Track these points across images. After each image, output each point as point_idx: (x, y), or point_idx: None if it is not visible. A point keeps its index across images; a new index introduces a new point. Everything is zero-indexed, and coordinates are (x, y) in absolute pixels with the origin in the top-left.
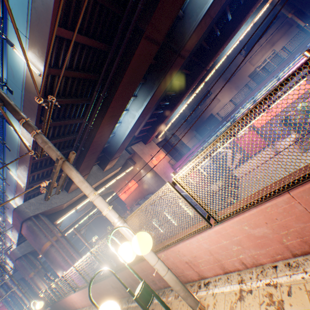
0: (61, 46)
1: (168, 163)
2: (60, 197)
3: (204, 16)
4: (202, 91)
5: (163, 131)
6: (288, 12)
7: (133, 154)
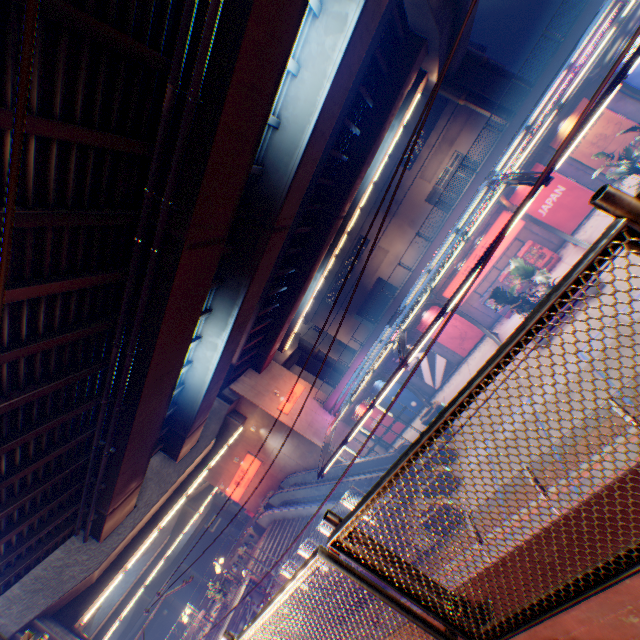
0: (21, 307)
1: (315, 399)
2: (82, 558)
3: (299, 166)
4: (351, 240)
5: (291, 335)
6: (457, 98)
7: (238, 401)
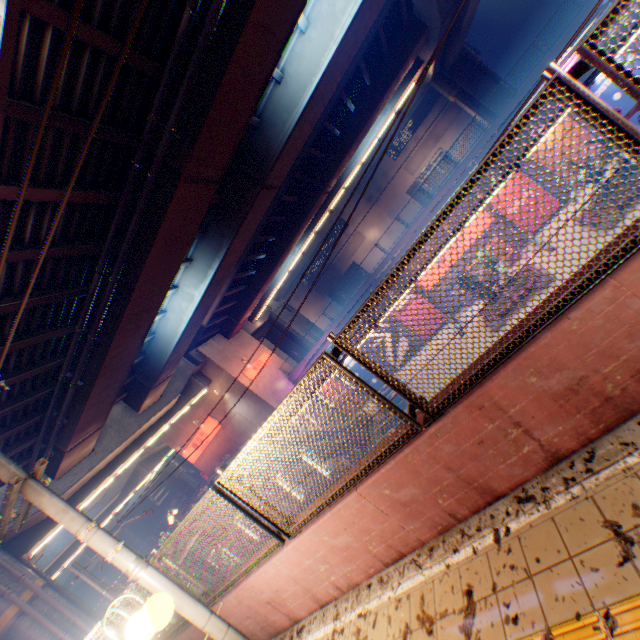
0: (11, 210)
1: (281, 370)
2: None
3: (297, 125)
4: (331, 222)
5: (263, 306)
6: (448, 94)
7: (205, 364)
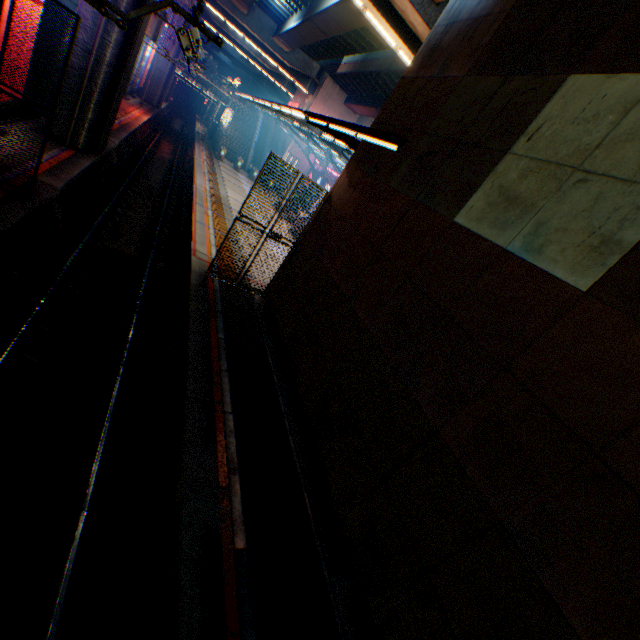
0: None
1: None
2: None
3: (321, 15)
4: None
5: None
6: None
7: (320, 86)
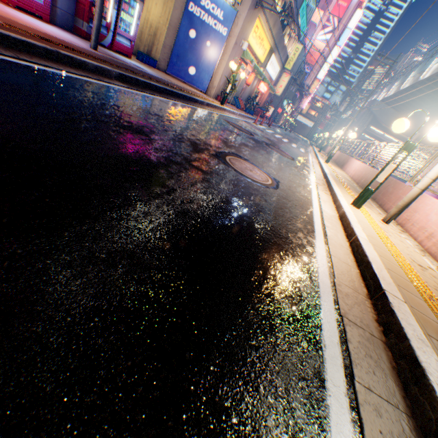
0: None
1: None
2: (388, 119)
3: None
4: None
5: None
6: None
7: None
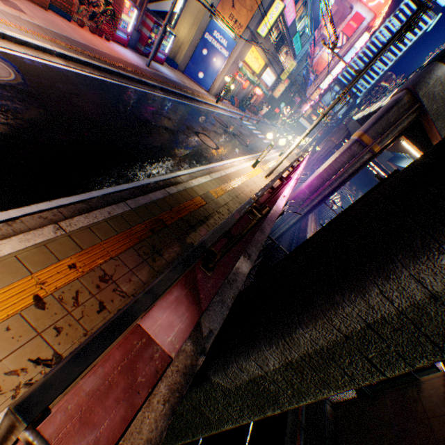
0: None
1: None
2: None
3: None
4: None
5: None
6: None
7: None
